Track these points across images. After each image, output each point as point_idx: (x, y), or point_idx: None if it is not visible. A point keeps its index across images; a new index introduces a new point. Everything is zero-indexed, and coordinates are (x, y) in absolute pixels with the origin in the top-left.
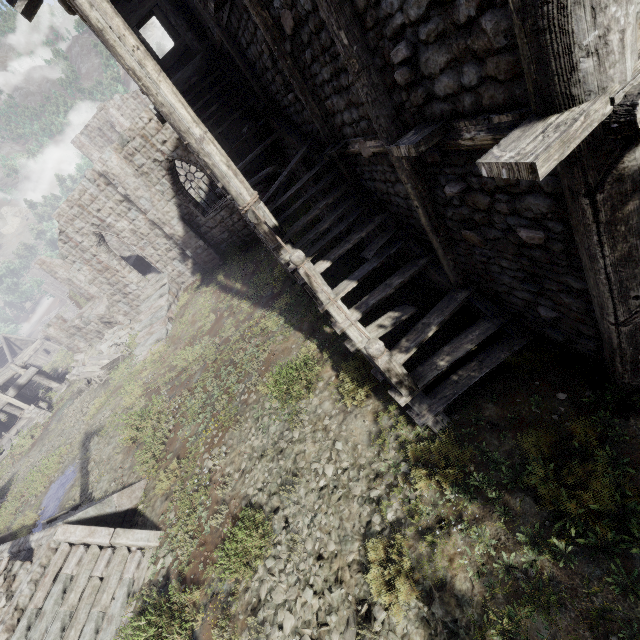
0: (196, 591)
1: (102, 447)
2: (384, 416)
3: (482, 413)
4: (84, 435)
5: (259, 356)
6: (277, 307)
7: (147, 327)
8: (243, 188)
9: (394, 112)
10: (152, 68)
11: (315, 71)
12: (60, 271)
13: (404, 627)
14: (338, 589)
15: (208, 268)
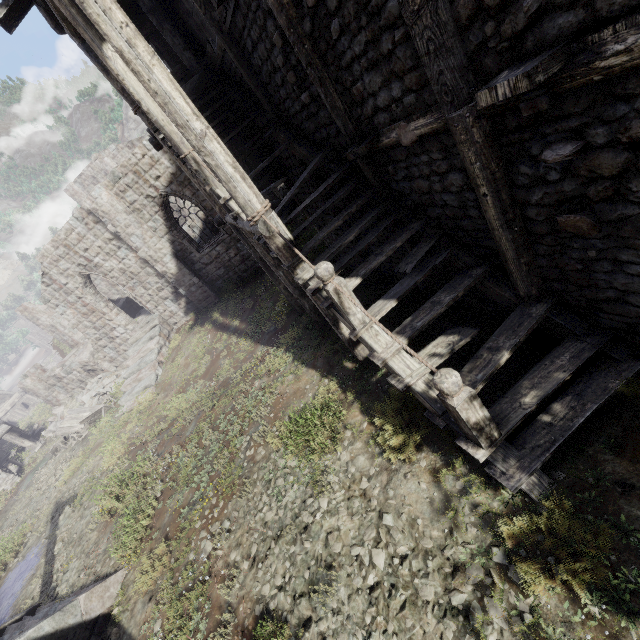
0: None
1: (74, 522)
2: (447, 475)
3: (600, 468)
4: (54, 505)
5: (266, 400)
6: (283, 343)
7: (134, 373)
8: (252, 194)
9: (466, 61)
10: (144, 49)
11: (342, 48)
12: (43, 317)
13: None
14: None
15: (202, 306)
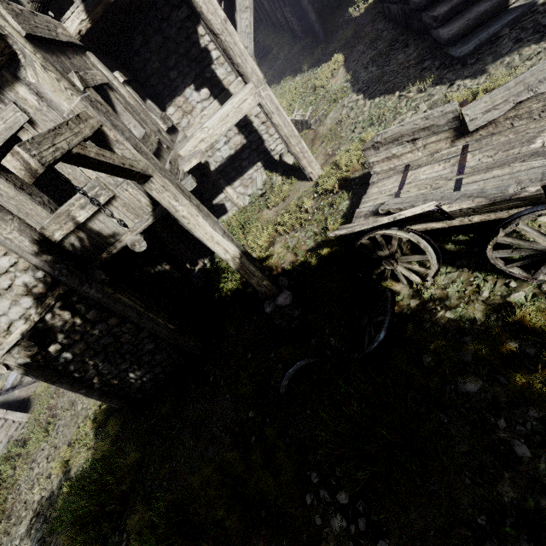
0: (23, 448)
1: None
2: None
3: None
4: None
5: None
6: None
7: None
8: None
9: None
10: None
11: None
12: None
13: (55, 482)
14: (52, 462)
15: None
